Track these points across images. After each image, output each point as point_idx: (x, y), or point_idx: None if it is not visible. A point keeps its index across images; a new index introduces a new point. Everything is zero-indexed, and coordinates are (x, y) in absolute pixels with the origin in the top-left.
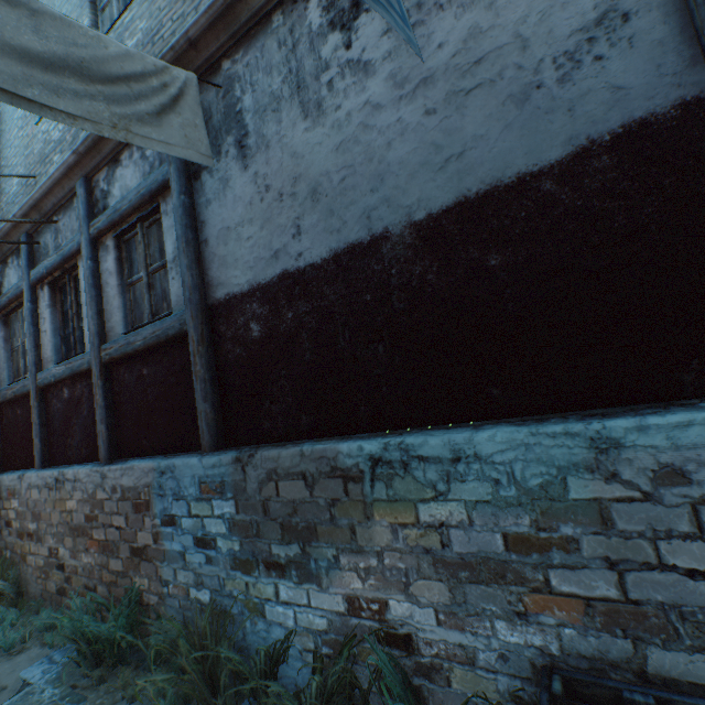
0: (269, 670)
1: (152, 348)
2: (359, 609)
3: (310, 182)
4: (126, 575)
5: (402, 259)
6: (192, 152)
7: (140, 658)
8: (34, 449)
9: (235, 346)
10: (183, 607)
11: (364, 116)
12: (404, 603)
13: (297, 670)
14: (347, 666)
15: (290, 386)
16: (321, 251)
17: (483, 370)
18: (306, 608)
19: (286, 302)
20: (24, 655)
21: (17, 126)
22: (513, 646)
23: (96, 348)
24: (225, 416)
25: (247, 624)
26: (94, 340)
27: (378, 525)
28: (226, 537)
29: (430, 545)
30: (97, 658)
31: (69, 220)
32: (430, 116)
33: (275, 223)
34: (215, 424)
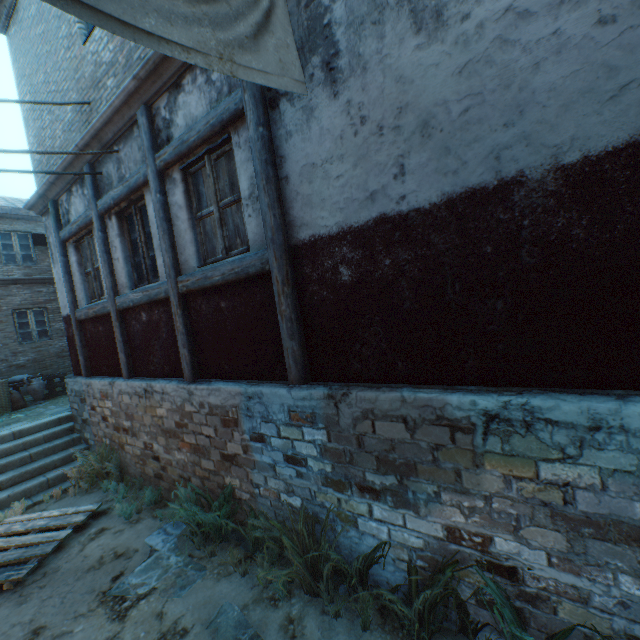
0: (362, 568)
1: (229, 283)
2: (459, 538)
3: (419, 113)
4: (217, 474)
5: (539, 209)
6: (285, 80)
7: (238, 538)
8: (120, 362)
9: (321, 288)
10: (274, 506)
11: (502, 27)
12: (512, 542)
13: (389, 572)
14: (452, 585)
15: (384, 332)
16: (429, 195)
17: (634, 339)
18: (401, 528)
19: (383, 248)
20: (142, 525)
21: (62, 46)
22: (638, 598)
23: (172, 280)
24: (310, 354)
25: (338, 529)
26: (169, 272)
27: (488, 474)
28: (317, 459)
29: (548, 500)
30: (203, 535)
31: (131, 151)
32: (604, 26)
33: (372, 160)
34: (302, 361)
